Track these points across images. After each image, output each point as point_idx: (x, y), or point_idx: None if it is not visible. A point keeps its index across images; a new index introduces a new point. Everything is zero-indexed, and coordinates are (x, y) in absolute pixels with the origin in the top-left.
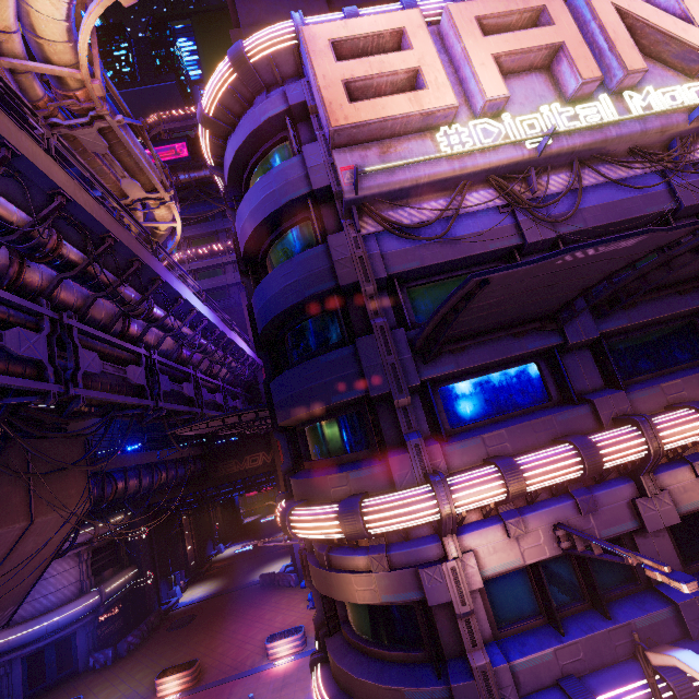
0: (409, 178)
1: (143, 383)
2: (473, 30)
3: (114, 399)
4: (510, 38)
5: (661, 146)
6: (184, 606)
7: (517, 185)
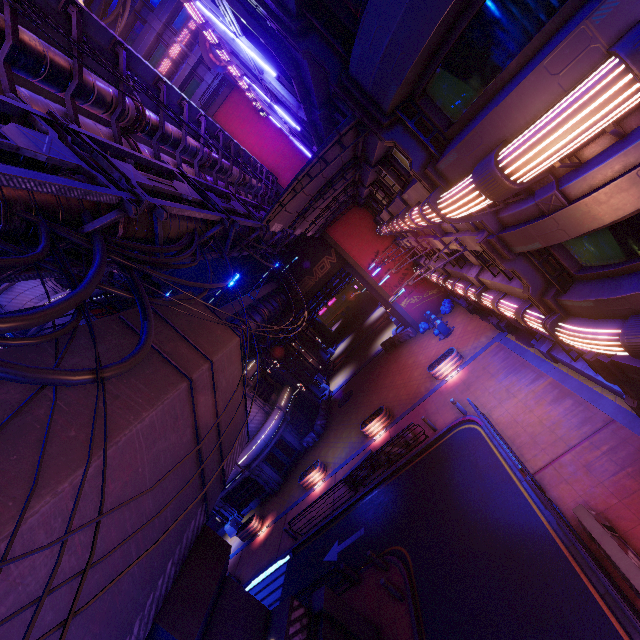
0: None
1: (200, 199)
2: None
3: (188, 210)
4: None
5: None
6: (337, 391)
7: None
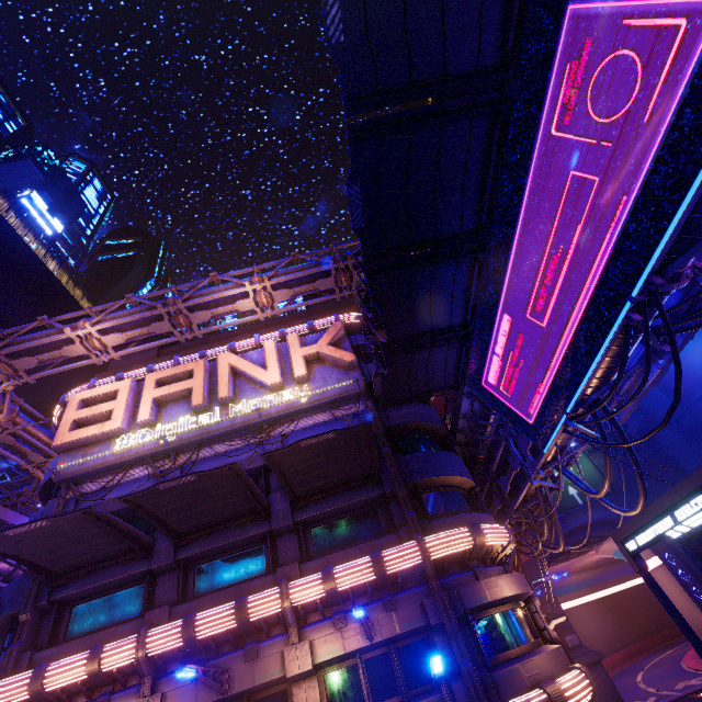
0: (91, 466)
1: None
2: (151, 386)
3: None
4: (167, 388)
5: (260, 428)
6: None
7: (168, 459)
